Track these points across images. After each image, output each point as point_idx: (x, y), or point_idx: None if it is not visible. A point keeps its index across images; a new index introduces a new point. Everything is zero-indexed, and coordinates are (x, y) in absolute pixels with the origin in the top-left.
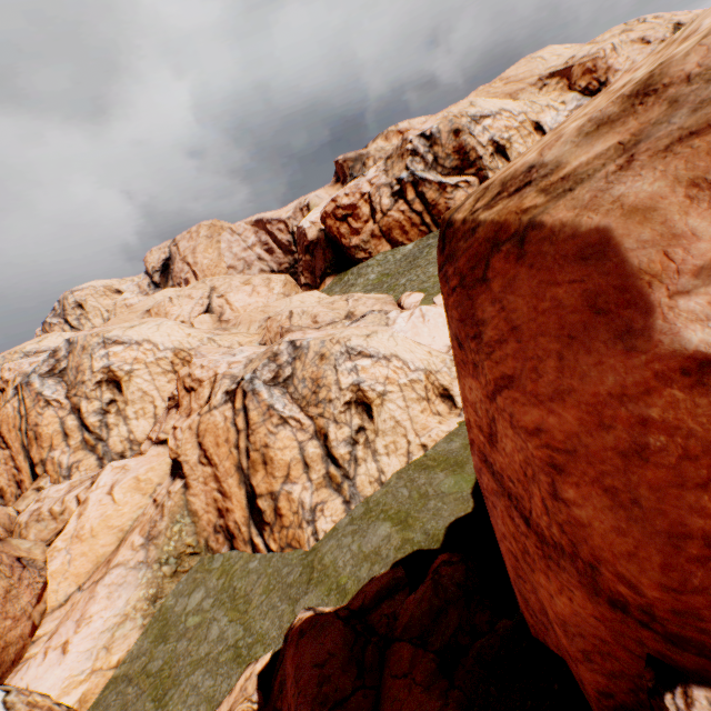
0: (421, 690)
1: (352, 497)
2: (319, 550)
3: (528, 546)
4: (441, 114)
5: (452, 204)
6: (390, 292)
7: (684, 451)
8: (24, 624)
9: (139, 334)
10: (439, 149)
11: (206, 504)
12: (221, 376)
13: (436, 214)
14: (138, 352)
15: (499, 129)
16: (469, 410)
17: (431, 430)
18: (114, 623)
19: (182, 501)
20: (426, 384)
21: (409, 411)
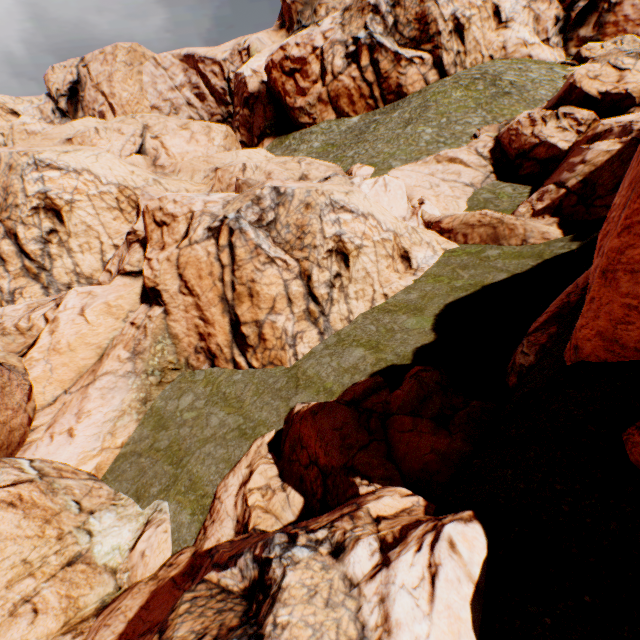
0: (431, 435)
1: (326, 330)
2: (300, 367)
3: None
4: None
5: (403, 81)
6: (337, 163)
7: None
8: (22, 416)
9: (77, 162)
10: (401, 12)
11: (187, 329)
12: (200, 213)
13: (385, 89)
14: (78, 182)
15: (463, 4)
16: None
17: (392, 284)
18: (114, 416)
19: (163, 325)
20: (393, 245)
21: (378, 265)
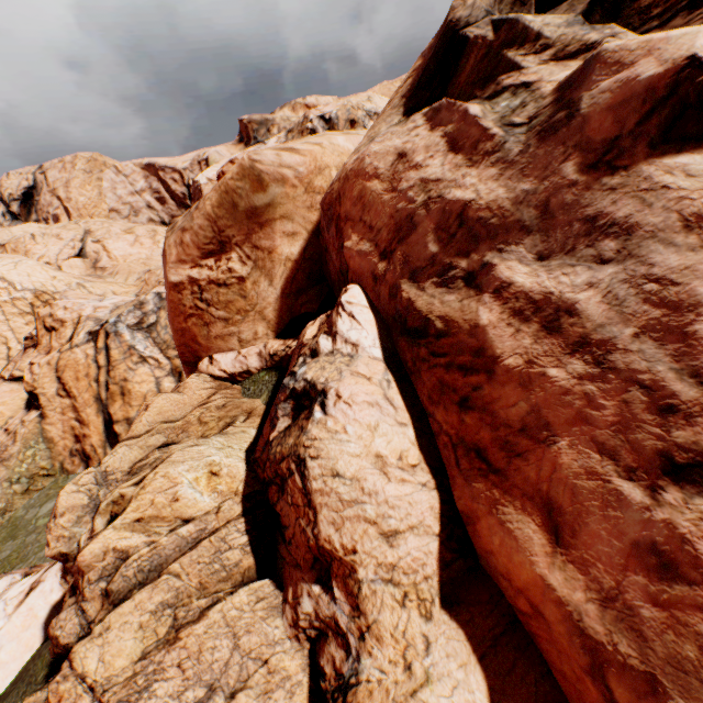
0: None
1: None
2: None
3: None
4: (342, 101)
5: None
6: None
7: (176, 307)
8: None
9: None
10: None
11: (63, 432)
12: (86, 318)
13: None
14: None
15: None
16: None
17: None
18: None
19: (38, 429)
20: None
21: None
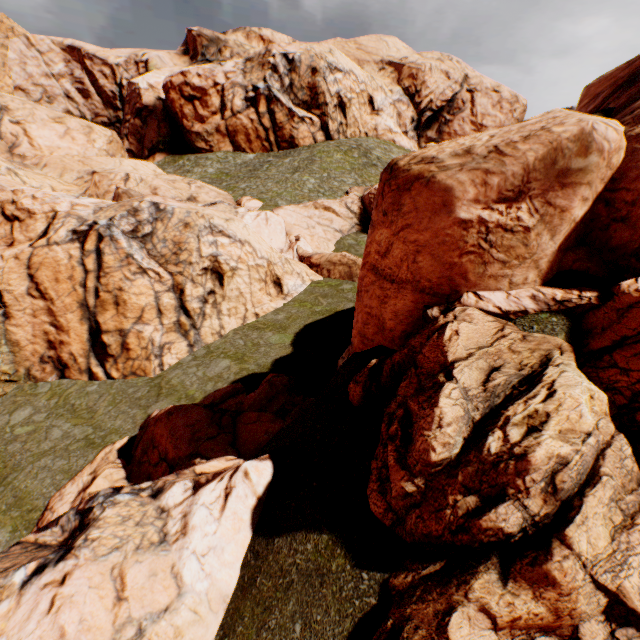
0: (269, 423)
1: (196, 342)
2: (165, 376)
3: (389, 293)
4: (305, 46)
5: (296, 134)
6: (230, 192)
7: (452, 242)
8: None
9: None
10: (297, 78)
11: (32, 336)
12: (65, 214)
13: (280, 137)
14: None
15: (346, 87)
16: (373, 246)
17: (264, 305)
18: None
19: (0, 330)
20: (267, 271)
21: (251, 287)
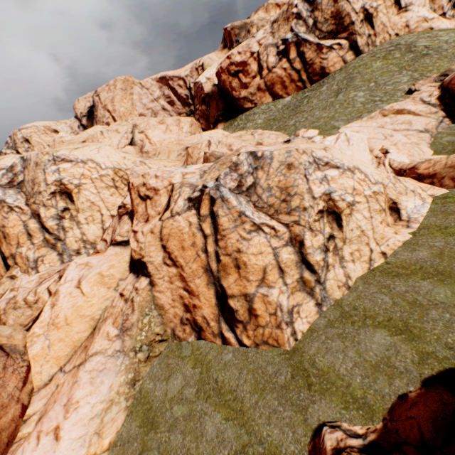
0: None
1: (323, 300)
2: (303, 351)
3: None
4: None
5: (325, 64)
6: (281, 131)
7: None
8: (14, 409)
9: (83, 155)
10: (319, 14)
11: (171, 300)
12: (179, 184)
13: (311, 72)
14: (84, 169)
15: None
16: None
17: (388, 239)
18: (102, 409)
19: (149, 297)
20: (384, 197)
21: (372, 221)
